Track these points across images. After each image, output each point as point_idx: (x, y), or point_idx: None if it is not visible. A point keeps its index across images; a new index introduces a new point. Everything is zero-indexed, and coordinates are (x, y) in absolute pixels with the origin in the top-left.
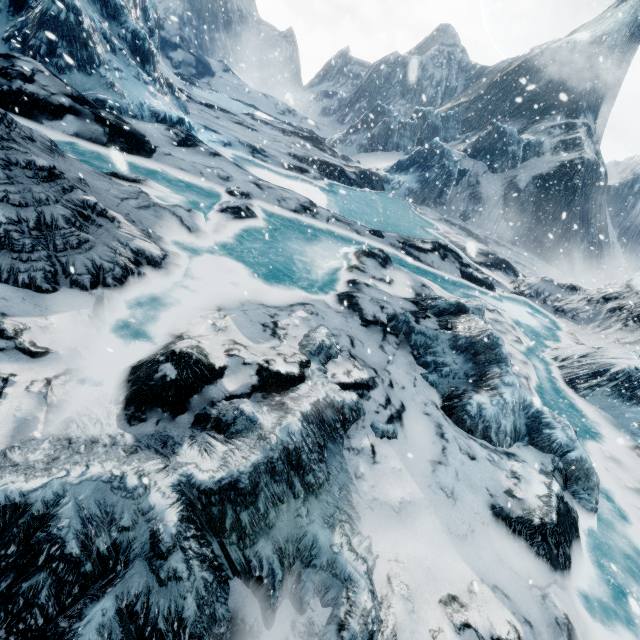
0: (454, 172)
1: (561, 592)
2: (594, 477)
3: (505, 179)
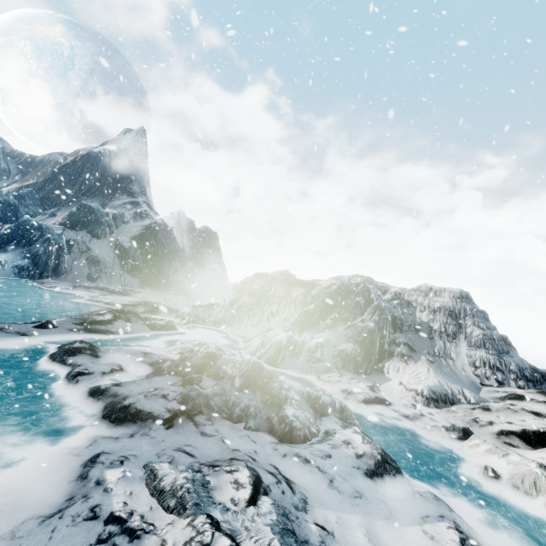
0: (63, 243)
1: (413, 483)
2: (348, 408)
3: (111, 242)
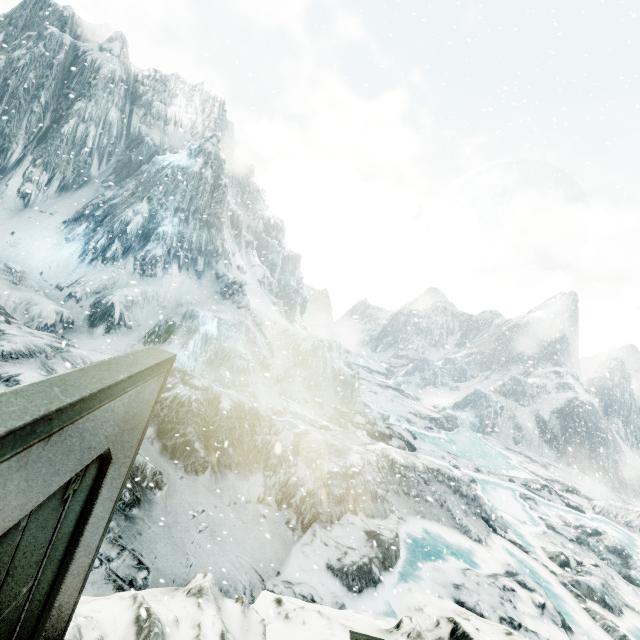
0: (497, 409)
1: None
2: None
3: (532, 412)
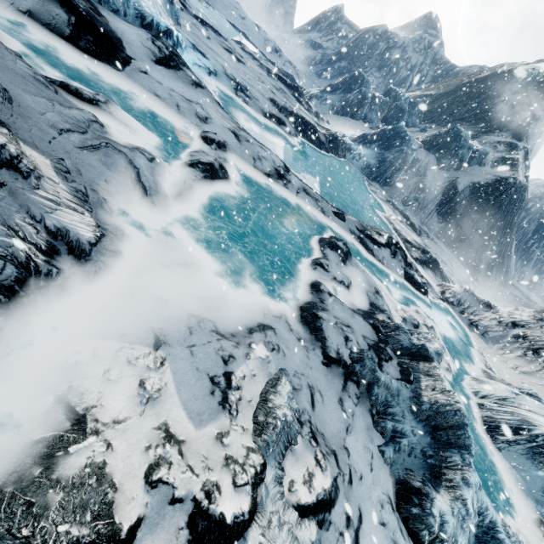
0: (409, 159)
1: None
2: None
3: (448, 178)
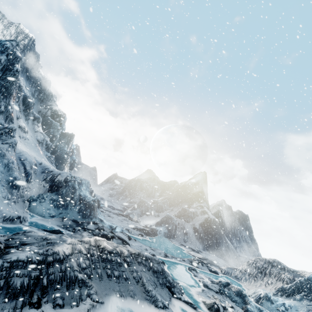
0: (176, 224)
1: None
2: None
3: (192, 225)
